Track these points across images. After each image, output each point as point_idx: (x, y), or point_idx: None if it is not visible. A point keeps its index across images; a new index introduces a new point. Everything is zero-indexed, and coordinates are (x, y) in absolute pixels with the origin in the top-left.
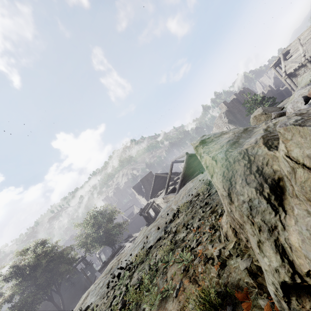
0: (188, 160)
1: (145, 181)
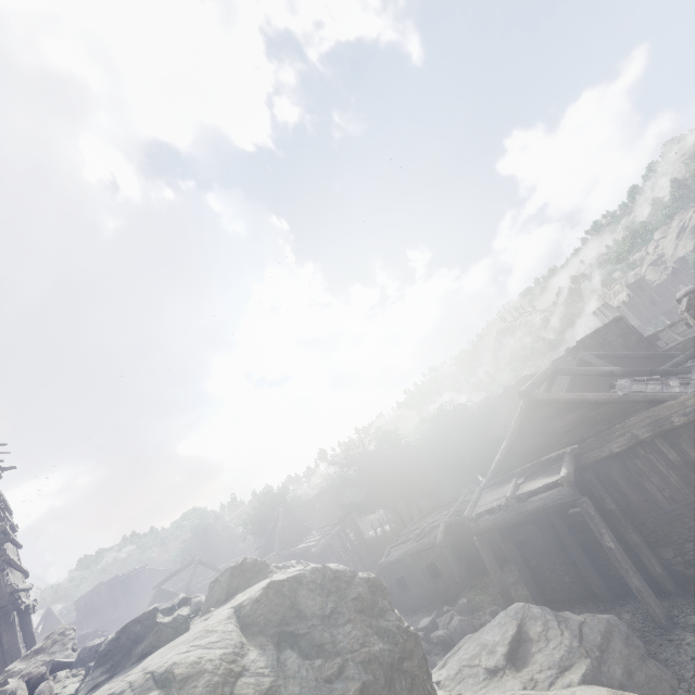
0: (530, 412)
1: (594, 344)
